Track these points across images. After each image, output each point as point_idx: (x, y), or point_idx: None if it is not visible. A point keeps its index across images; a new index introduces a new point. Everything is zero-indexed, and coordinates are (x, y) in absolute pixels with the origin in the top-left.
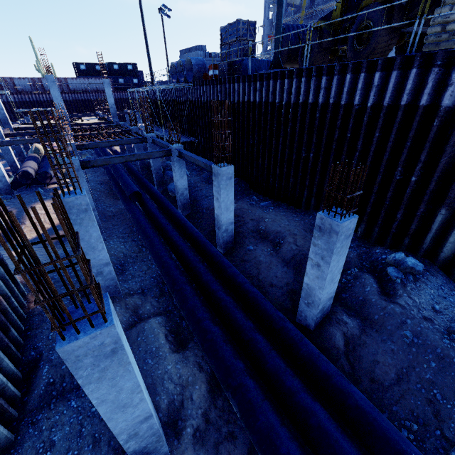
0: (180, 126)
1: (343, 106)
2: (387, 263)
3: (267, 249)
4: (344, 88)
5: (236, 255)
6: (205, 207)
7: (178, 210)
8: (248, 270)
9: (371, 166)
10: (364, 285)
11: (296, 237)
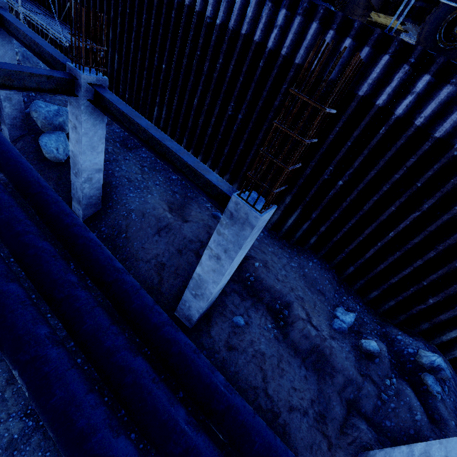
0: (62, 4)
1: (434, 139)
2: (418, 363)
3: (268, 327)
4: (453, 113)
5: (217, 336)
6: (133, 207)
7: (73, 202)
8: (245, 372)
9: (427, 236)
10: (411, 408)
11: (306, 305)
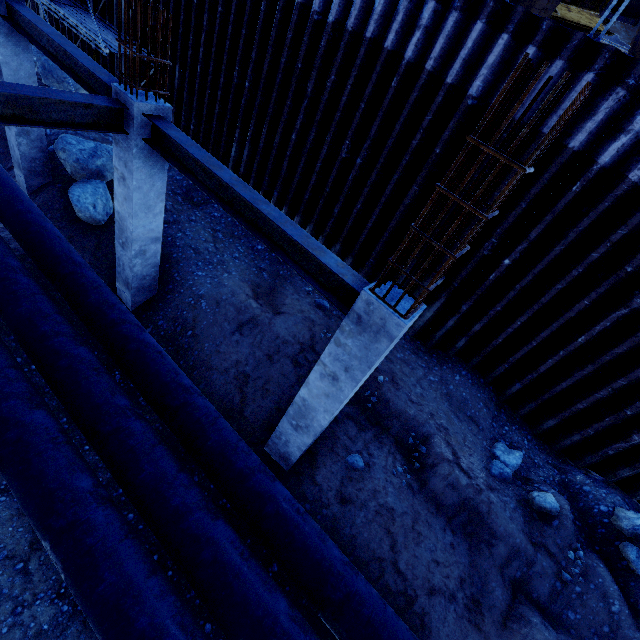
0: None
1: None
2: (614, 527)
3: (398, 471)
4: None
5: (326, 483)
6: (203, 292)
7: (118, 284)
8: (366, 537)
9: (636, 344)
10: (606, 595)
11: (452, 439)
